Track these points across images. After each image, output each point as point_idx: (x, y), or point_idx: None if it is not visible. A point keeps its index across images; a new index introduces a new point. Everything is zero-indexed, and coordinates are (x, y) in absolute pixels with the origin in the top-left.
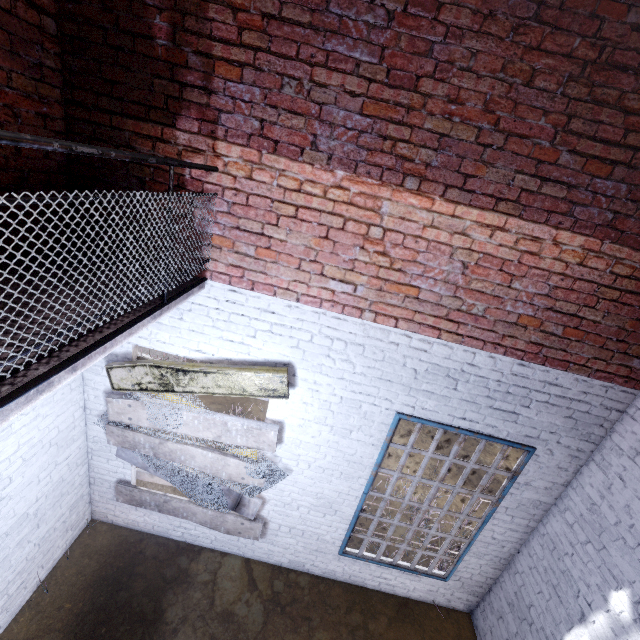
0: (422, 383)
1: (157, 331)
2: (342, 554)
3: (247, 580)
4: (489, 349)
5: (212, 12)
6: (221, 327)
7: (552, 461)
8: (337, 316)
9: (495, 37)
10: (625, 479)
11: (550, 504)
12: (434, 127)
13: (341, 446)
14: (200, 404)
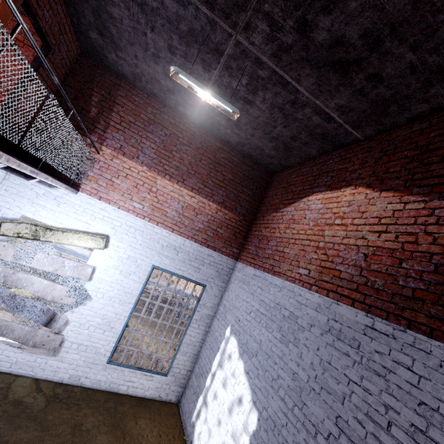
0: (165, 251)
1: (41, 210)
2: (109, 362)
3: (35, 387)
4: (190, 239)
5: (113, 114)
6: (78, 213)
7: (213, 292)
8: (134, 217)
9: (192, 148)
10: (232, 290)
11: (213, 316)
12: (176, 164)
13: (123, 283)
14: (52, 249)
